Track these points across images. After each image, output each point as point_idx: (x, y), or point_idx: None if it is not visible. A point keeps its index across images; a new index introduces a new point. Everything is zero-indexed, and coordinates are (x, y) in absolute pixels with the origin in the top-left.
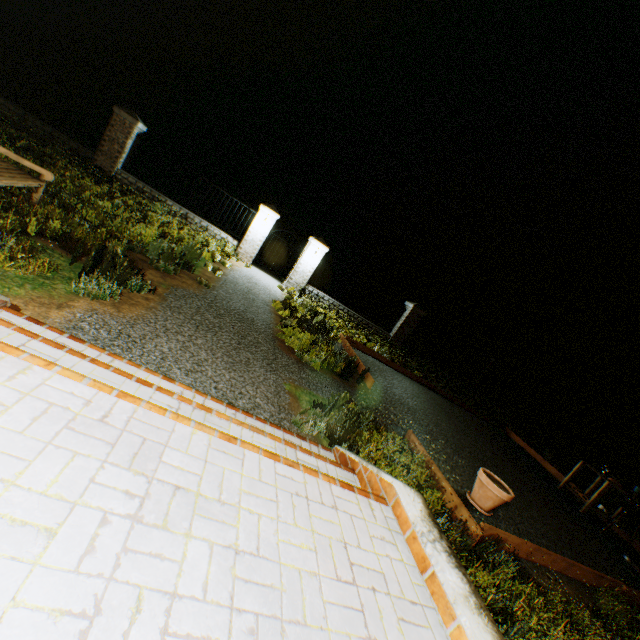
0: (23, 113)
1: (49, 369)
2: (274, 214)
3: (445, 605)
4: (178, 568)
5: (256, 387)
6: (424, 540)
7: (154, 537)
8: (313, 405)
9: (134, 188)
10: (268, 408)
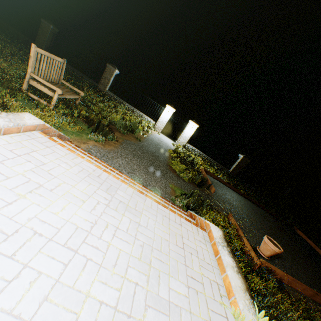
0: (73, 69)
1: (83, 158)
2: (172, 109)
3: (222, 267)
4: (119, 222)
5: (156, 183)
6: (218, 244)
7: (112, 212)
8: (181, 194)
9: (112, 98)
10: (160, 191)
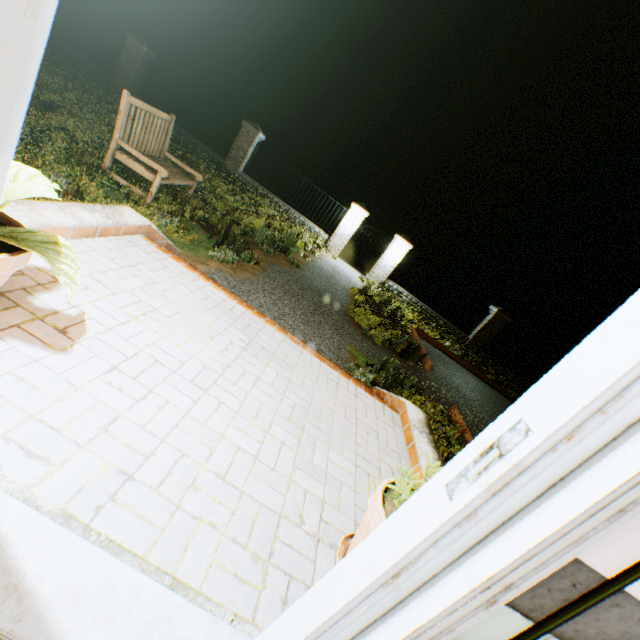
0: (180, 130)
1: (207, 282)
2: (363, 212)
3: (415, 457)
4: (261, 372)
5: (322, 339)
6: (414, 428)
7: (252, 358)
8: (367, 364)
9: (250, 187)
10: (329, 354)
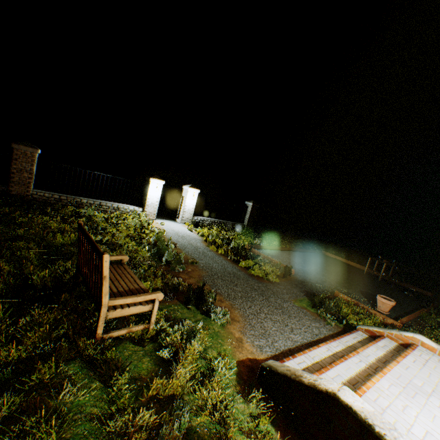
0: None
1: (375, 382)
2: (161, 181)
3: None
4: None
5: (302, 317)
6: None
7: None
8: (312, 307)
9: (52, 200)
10: (318, 325)
